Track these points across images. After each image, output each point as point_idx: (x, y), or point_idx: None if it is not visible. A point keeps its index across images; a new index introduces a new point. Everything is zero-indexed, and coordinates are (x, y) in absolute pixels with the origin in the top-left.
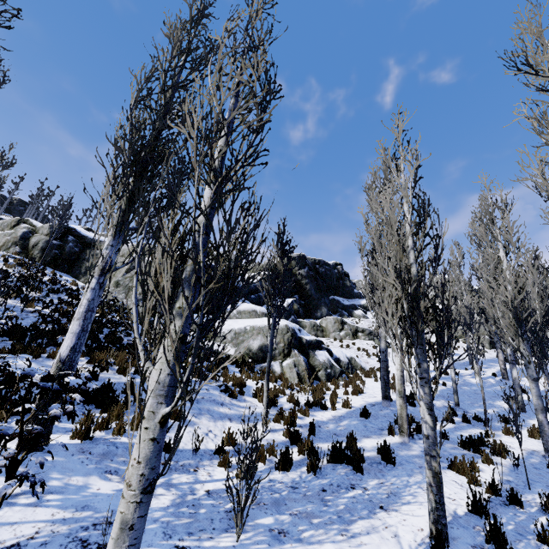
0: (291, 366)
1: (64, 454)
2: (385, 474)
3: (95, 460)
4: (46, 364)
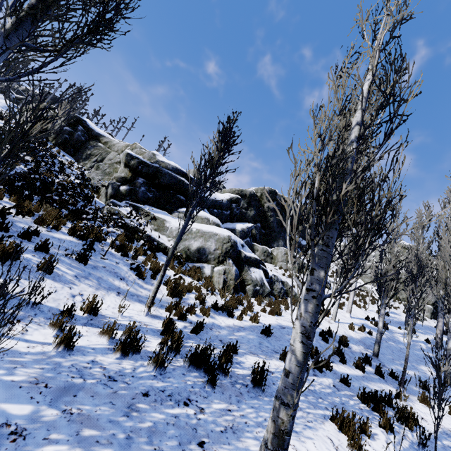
0: (220, 272)
1: None
2: (242, 401)
3: None
4: None
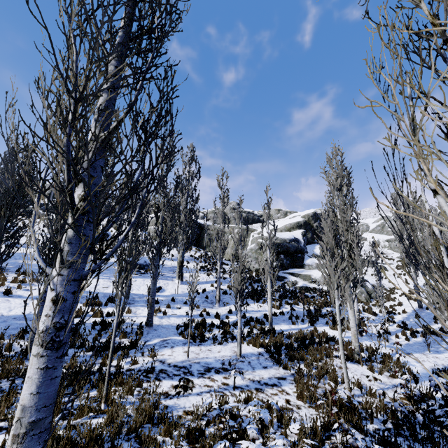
0: (360, 294)
1: (366, 336)
2: None
3: (373, 337)
4: (298, 307)
